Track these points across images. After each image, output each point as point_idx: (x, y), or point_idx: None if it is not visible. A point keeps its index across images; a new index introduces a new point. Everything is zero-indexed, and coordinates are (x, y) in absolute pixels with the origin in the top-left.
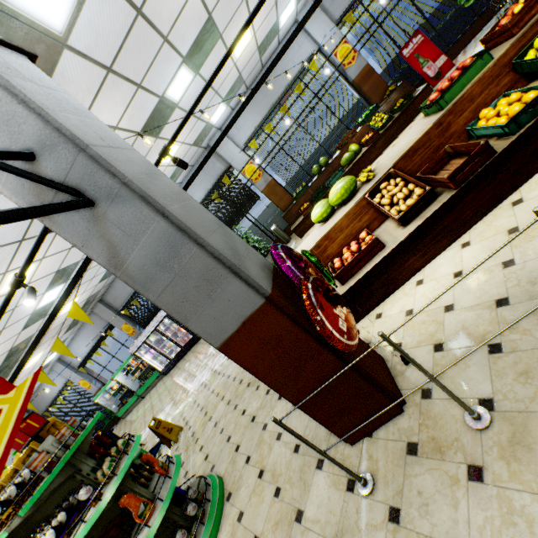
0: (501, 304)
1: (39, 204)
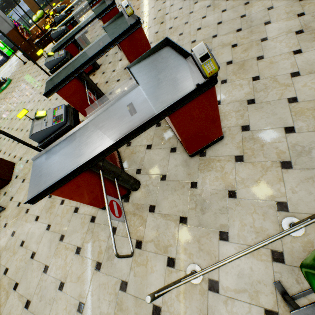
0: None
1: None
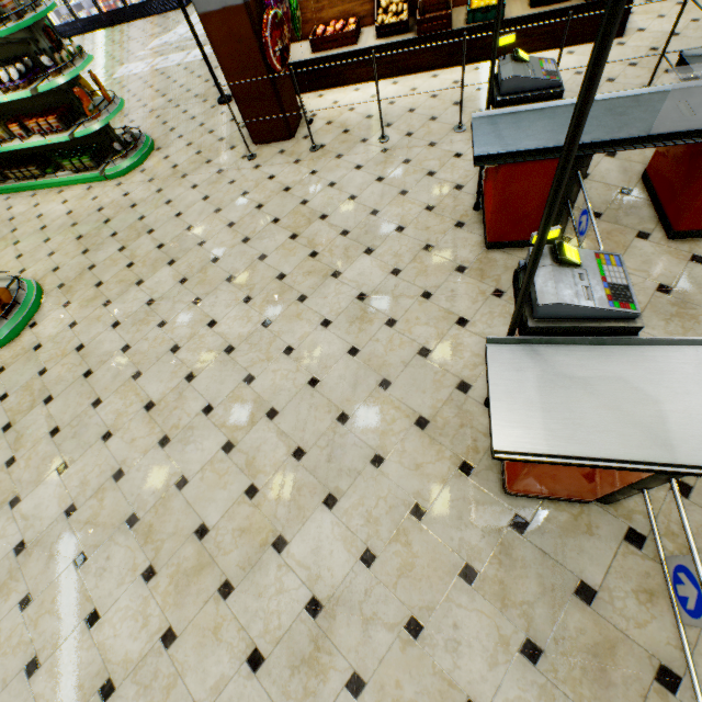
0: (368, 118)
1: None
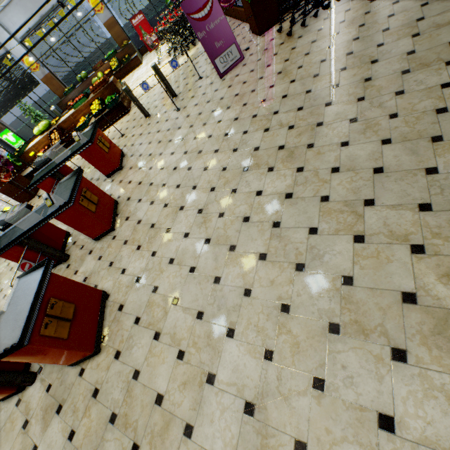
0: None
1: None
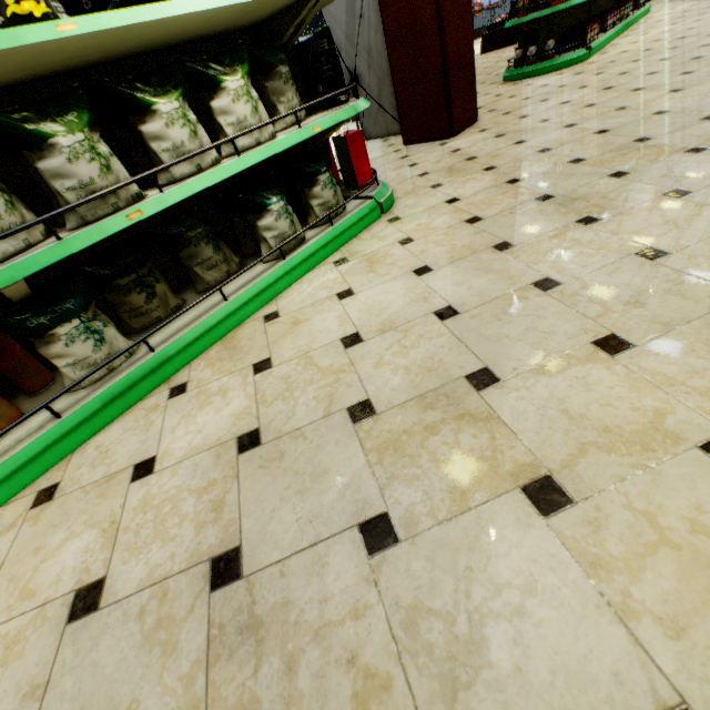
0: None
1: None
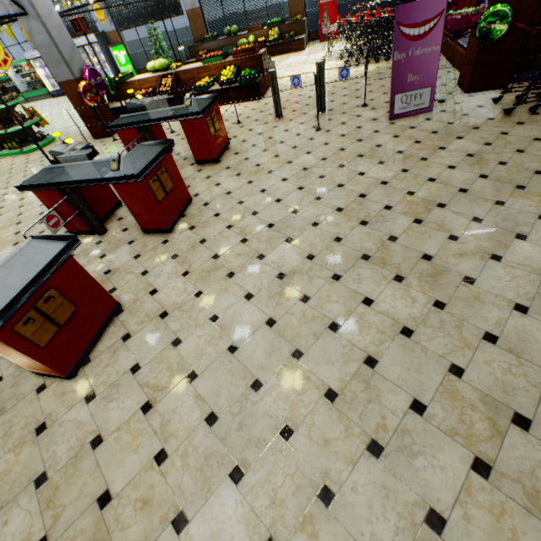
0: None
1: (10, 1)
